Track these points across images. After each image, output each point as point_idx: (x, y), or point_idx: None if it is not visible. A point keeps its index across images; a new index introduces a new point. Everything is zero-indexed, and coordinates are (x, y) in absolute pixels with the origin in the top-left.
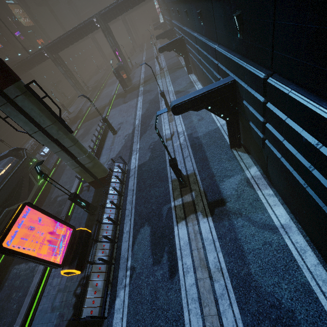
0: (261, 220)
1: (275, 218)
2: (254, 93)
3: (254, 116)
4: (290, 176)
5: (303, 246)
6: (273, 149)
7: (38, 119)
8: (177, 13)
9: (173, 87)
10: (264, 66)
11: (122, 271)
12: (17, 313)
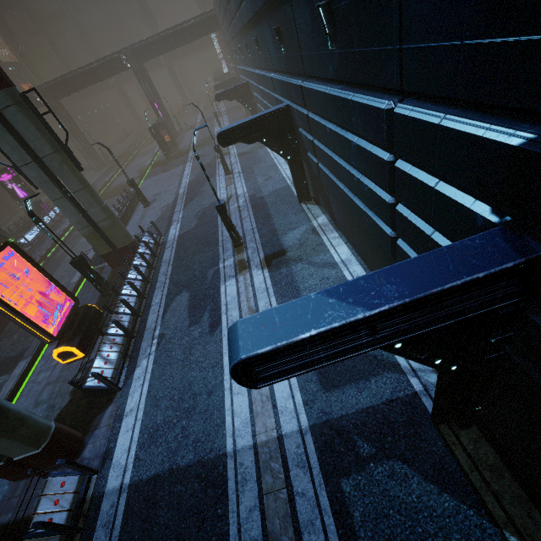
0: (322, 260)
1: (336, 256)
2: (301, 109)
3: (307, 139)
4: (336, 188)
5: (359, 273)
6: (323, 169)
7: (33, 143)
8: (240, 53)
9: (236, 149)
10: (304, 77)
11: (146, 342)
12: None
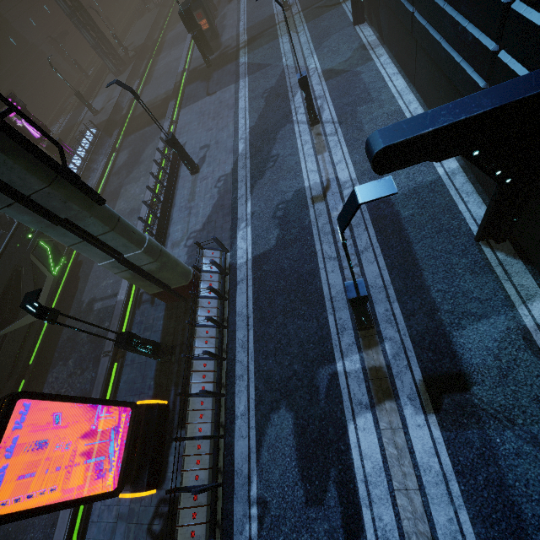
0: None
1: None
2: None
3: None
4: None
5: None
6: None
7: (4, 175)
8: None
9: (319, 58)
10: None
11: (240, 504)
12: (50, 527)
